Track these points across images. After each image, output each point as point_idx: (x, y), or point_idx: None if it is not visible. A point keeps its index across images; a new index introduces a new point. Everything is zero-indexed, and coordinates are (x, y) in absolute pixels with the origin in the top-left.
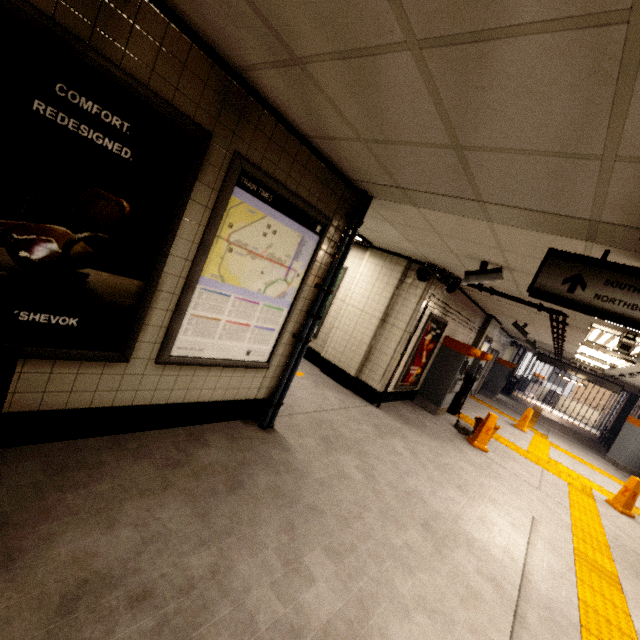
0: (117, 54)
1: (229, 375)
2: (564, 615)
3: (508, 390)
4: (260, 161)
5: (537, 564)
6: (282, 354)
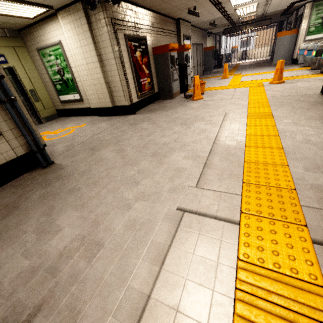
0: None
1: None
2: (236, 148)
3: (220, 64)
4: None
5: (224, 133)
6: (4, 120)
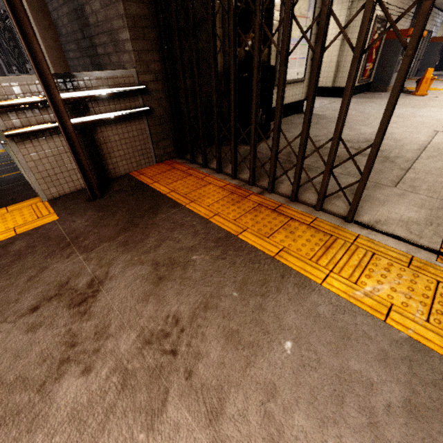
0: None
1: (292, 88)
2: None
3: (442, 66)
4: None
5: None
6: (307, 72)
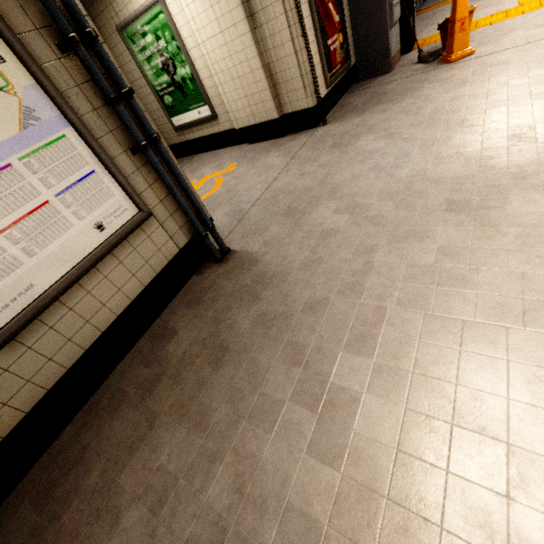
0: None
1: (115, 265)
2: None
3: None
4: None
5: None
6: (149, 184)
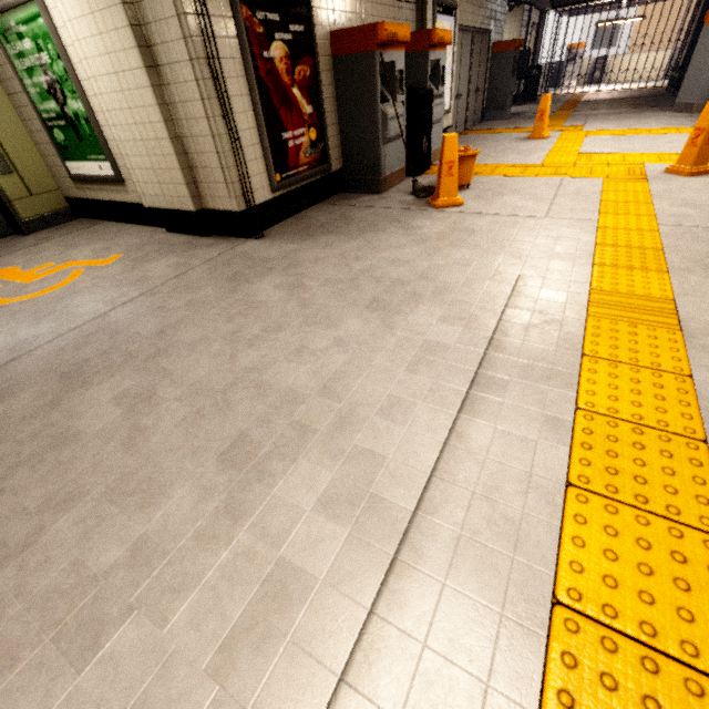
0: None
1: None
2: (531, 482)
3: (531, 93)
4: None
5: (498, 379)
6: None
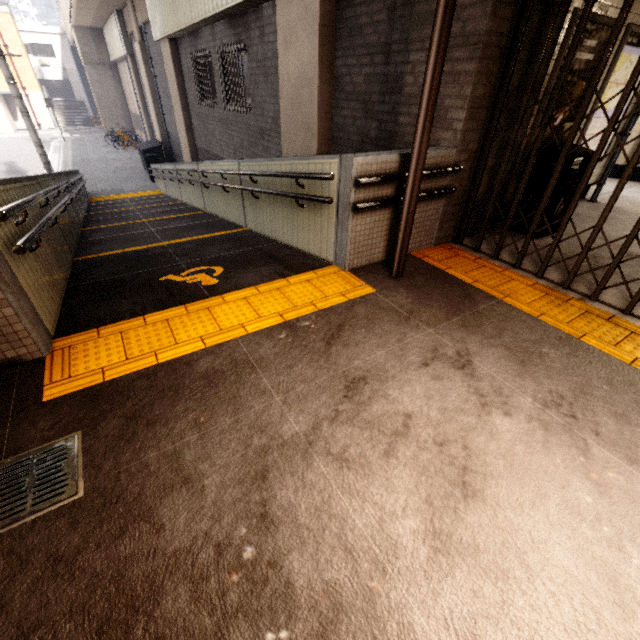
0: (602, 9)
1: None
2: None
3: None
4: (637, 20)
5: None
6: (609, 150)
